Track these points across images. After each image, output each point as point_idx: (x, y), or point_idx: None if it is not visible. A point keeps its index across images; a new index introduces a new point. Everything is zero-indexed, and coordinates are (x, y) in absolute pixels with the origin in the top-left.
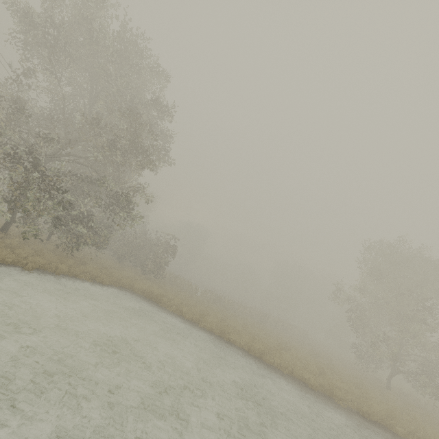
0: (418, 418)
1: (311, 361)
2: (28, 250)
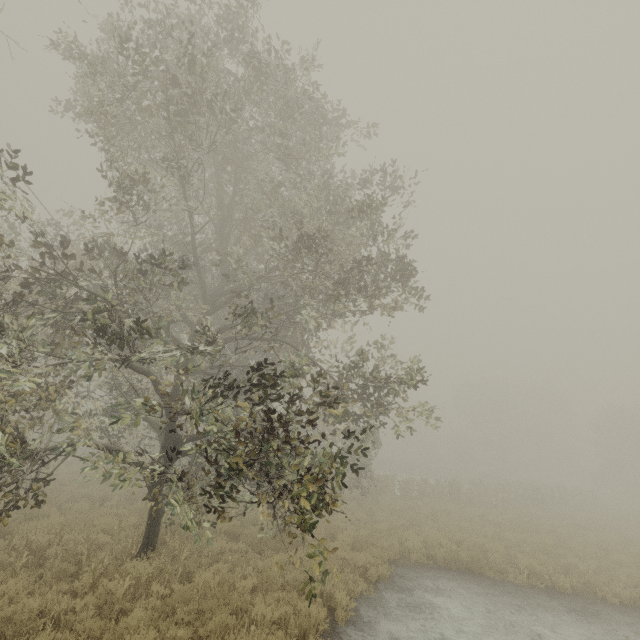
0: None
1: None
2: (246, 584)
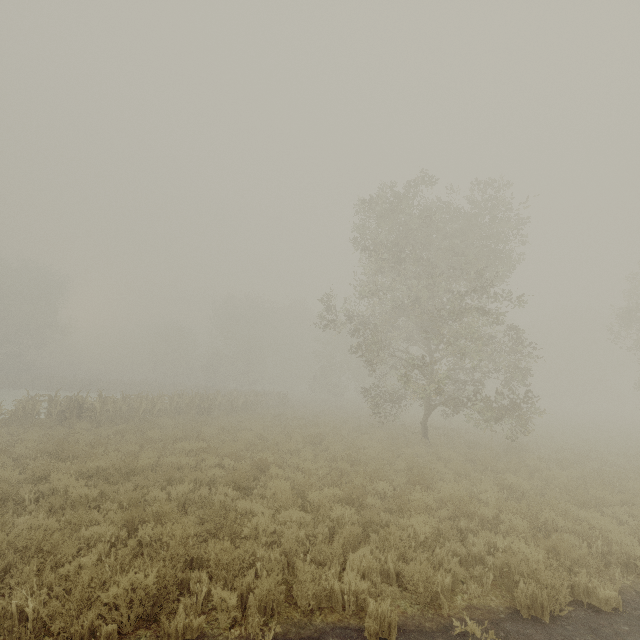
0: (526, 486)
1: (319, 471)
2: None
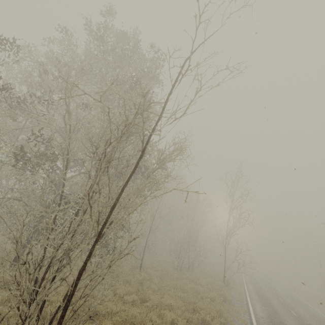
0: None
1: None
2: None
